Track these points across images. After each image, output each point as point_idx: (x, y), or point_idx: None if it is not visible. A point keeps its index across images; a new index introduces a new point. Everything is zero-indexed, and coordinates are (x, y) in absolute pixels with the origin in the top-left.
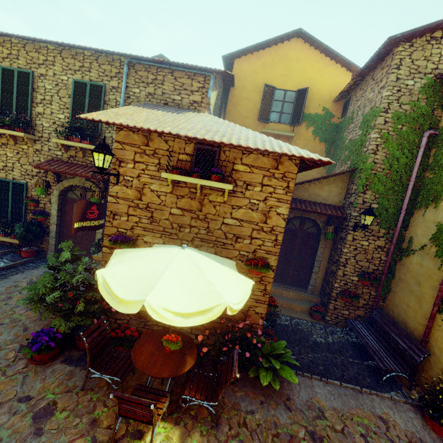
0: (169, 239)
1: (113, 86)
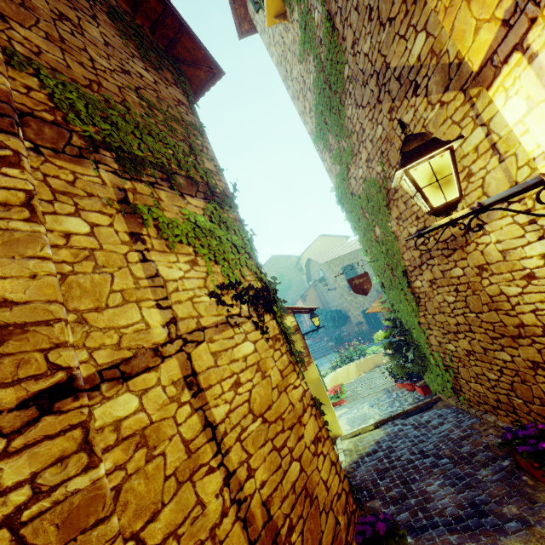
0: None
1: None
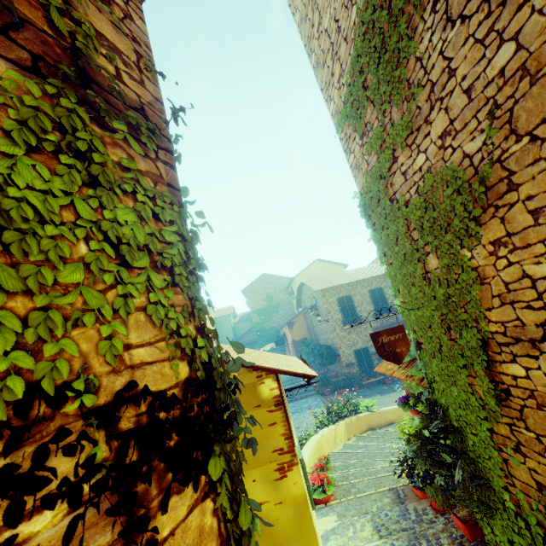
0: None
1: (384, 286)
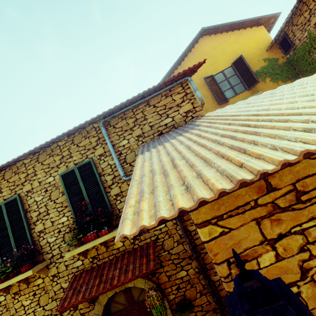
0: None
1: (99, 155)
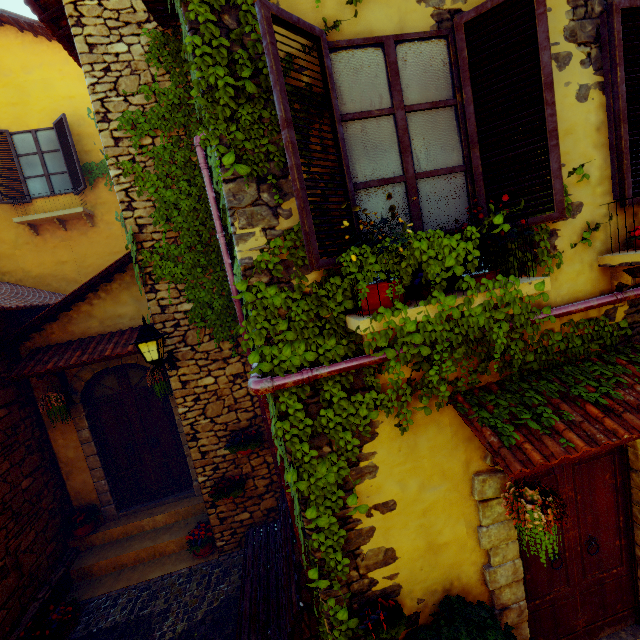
0: None
1: None
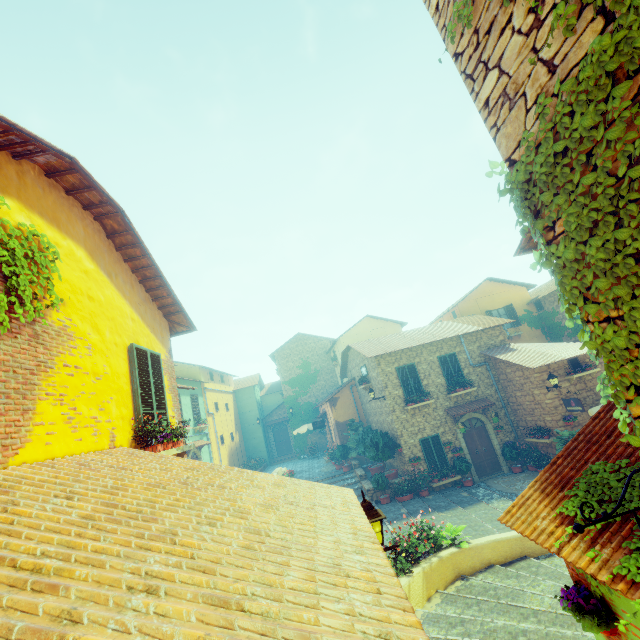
0: (584, 407)
1: (458, 351)
